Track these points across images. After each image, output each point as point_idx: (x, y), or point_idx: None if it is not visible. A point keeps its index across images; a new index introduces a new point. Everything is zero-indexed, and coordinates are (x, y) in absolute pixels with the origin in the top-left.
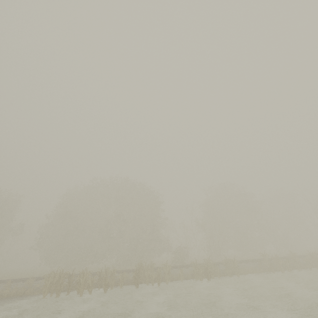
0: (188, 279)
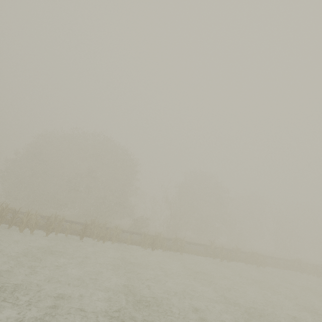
0: (135, 245)
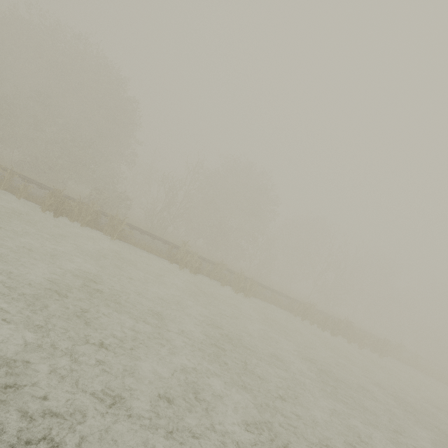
0: (40, 205)
